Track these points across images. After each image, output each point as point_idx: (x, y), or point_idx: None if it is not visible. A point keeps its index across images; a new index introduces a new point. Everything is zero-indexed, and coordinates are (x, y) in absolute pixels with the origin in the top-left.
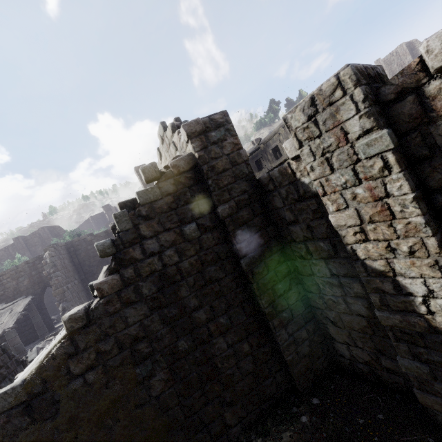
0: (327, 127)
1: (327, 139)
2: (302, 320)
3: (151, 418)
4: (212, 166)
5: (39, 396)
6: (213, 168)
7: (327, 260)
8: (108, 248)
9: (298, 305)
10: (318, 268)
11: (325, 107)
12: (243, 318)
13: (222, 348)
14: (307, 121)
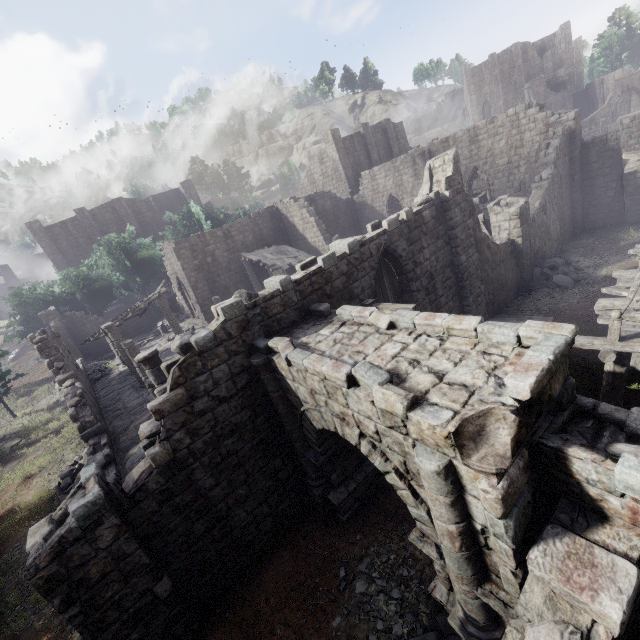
0: (636, 126)
1: (634, 129)
2: (582, 207)
3: (557, 225)
4: (576, 133)
5: (544, 206)
6: (576, 134)
7: (605, 177)
8: (555, 159)
9: (582, 200)
10: (598, 181)
11: (638, 119)
12: (569, 201)
13: (565, 210)
14: (629, 122)
